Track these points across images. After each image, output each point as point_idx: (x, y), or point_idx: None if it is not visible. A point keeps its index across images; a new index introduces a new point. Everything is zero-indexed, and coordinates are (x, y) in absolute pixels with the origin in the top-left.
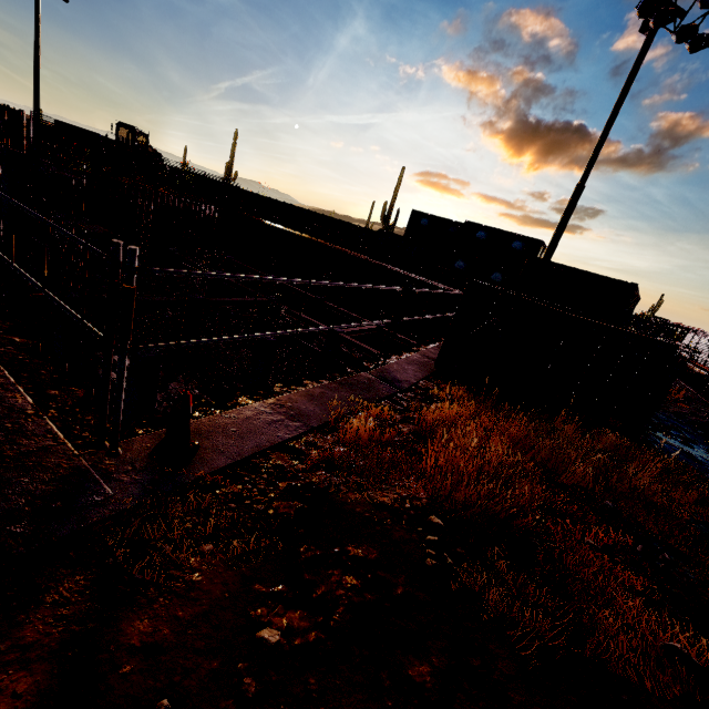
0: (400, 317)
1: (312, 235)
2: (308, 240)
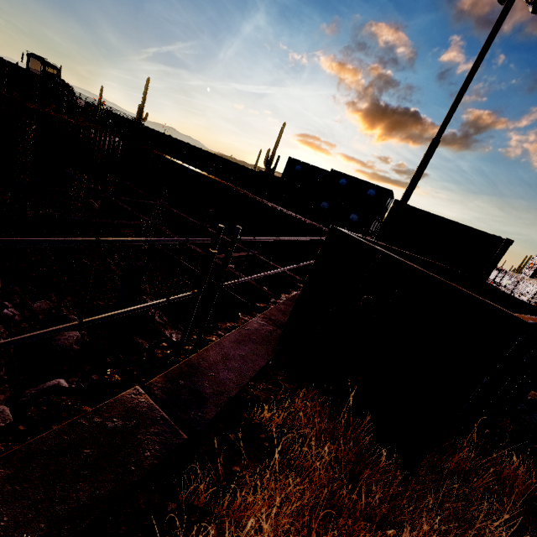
0: (217, 282)
1: (204, 170)
2: (199, 175)
